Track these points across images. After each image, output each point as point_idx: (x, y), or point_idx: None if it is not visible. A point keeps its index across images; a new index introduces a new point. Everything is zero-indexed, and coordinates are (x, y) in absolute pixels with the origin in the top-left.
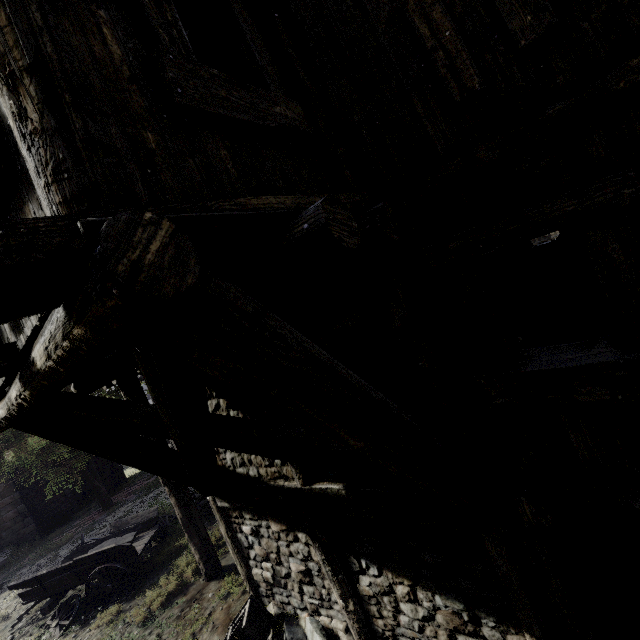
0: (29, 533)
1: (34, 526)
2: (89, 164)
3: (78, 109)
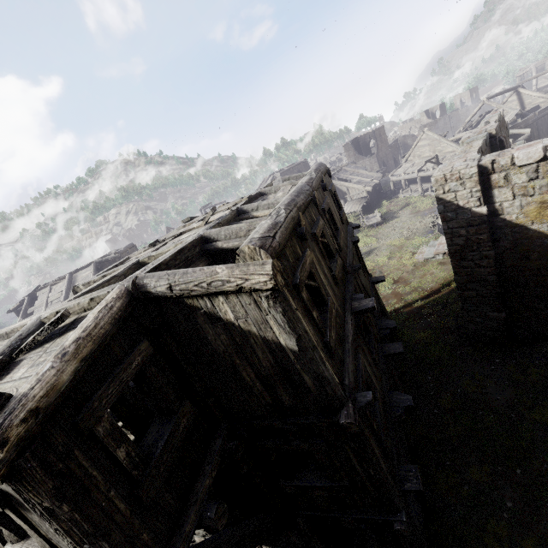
0: None
1: None
2: None
3: None
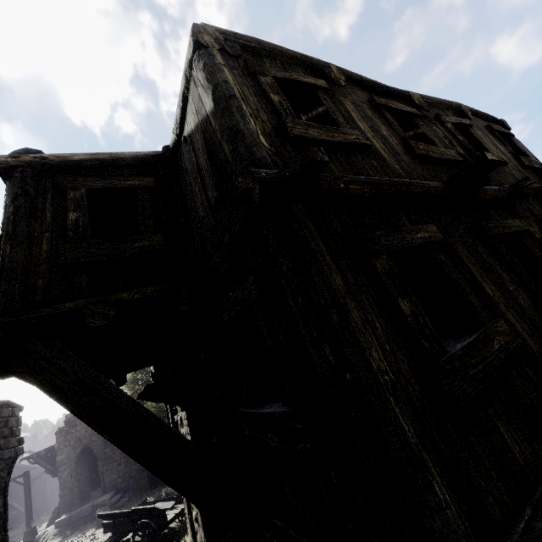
0: (143, 485)
1: (146, 480)
2: (0, 301)
3: (5, 281)
